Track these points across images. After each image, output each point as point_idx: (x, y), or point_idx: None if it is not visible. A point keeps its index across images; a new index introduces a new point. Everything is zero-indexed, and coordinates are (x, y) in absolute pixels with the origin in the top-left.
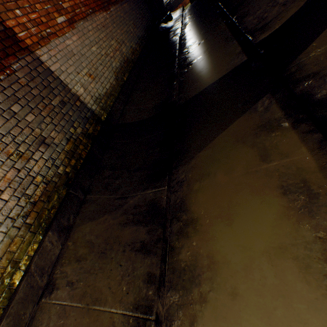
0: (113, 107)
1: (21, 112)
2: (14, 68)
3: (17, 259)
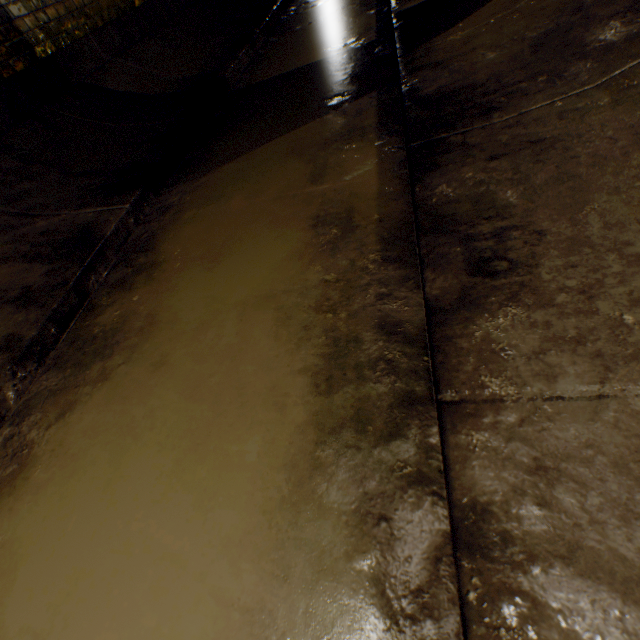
0: (80, 41)
1: None
2: None
3: None
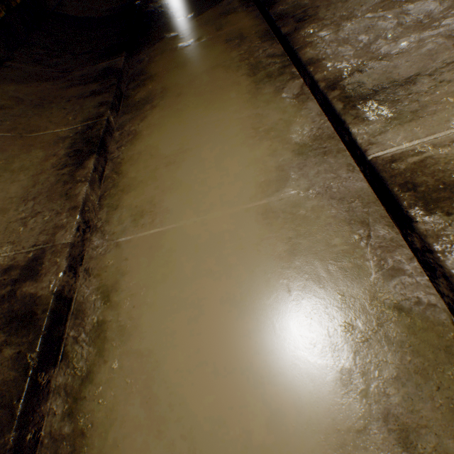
0: None
1: None
2: None
3: None
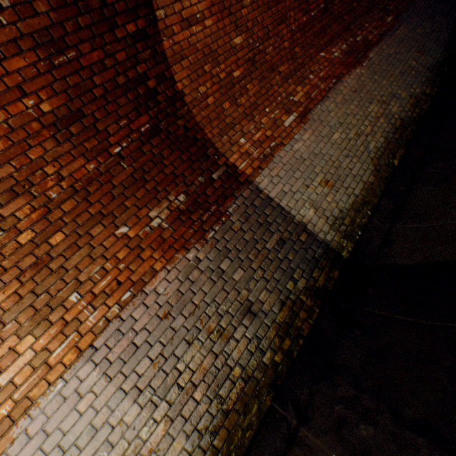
0: (366, 229)
1: (229, 268)
2: (230, 211)
3: None
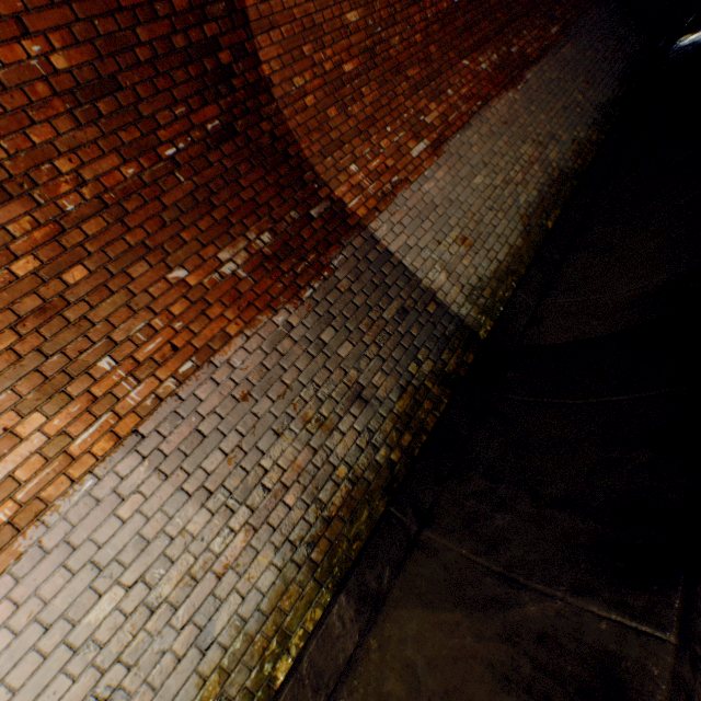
0: (510, 304)
1: (333, 340)
2: (334, 264)
3: (287, 628)
